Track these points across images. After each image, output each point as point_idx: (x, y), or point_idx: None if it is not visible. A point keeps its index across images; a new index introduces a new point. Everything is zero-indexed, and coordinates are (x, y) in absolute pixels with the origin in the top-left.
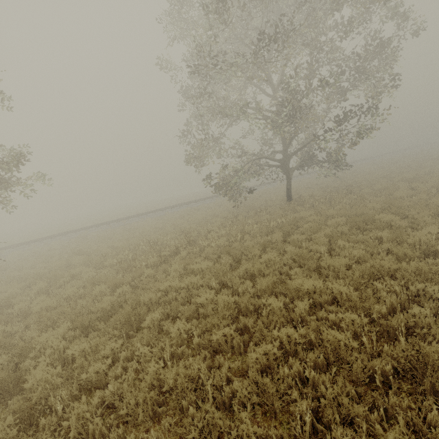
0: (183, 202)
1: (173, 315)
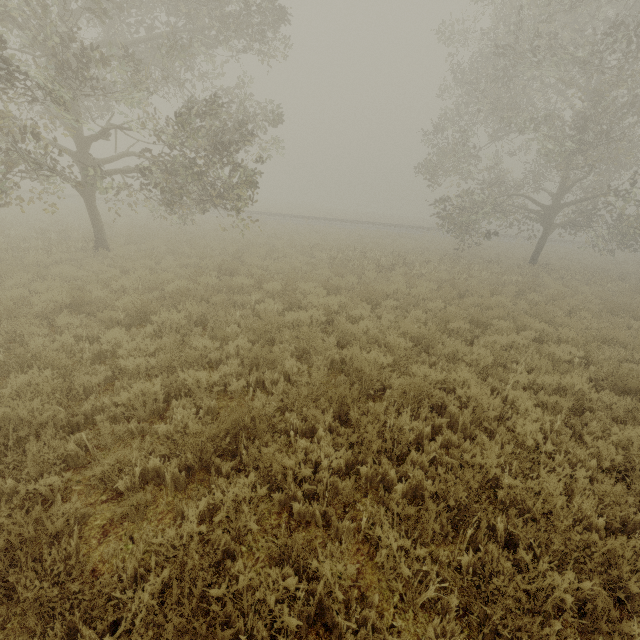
0: (374, 221)
1: (402, 309)
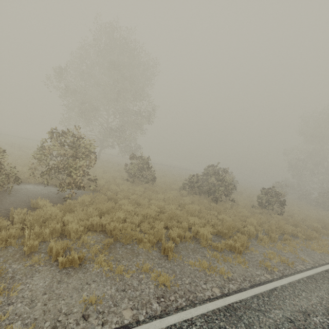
0: None
1: None
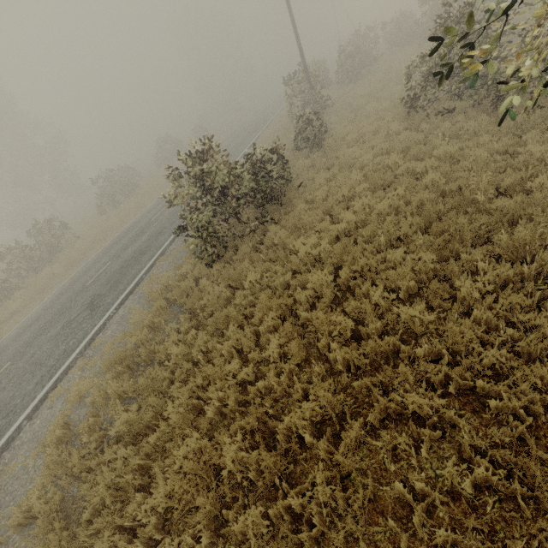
0: None
1: None
